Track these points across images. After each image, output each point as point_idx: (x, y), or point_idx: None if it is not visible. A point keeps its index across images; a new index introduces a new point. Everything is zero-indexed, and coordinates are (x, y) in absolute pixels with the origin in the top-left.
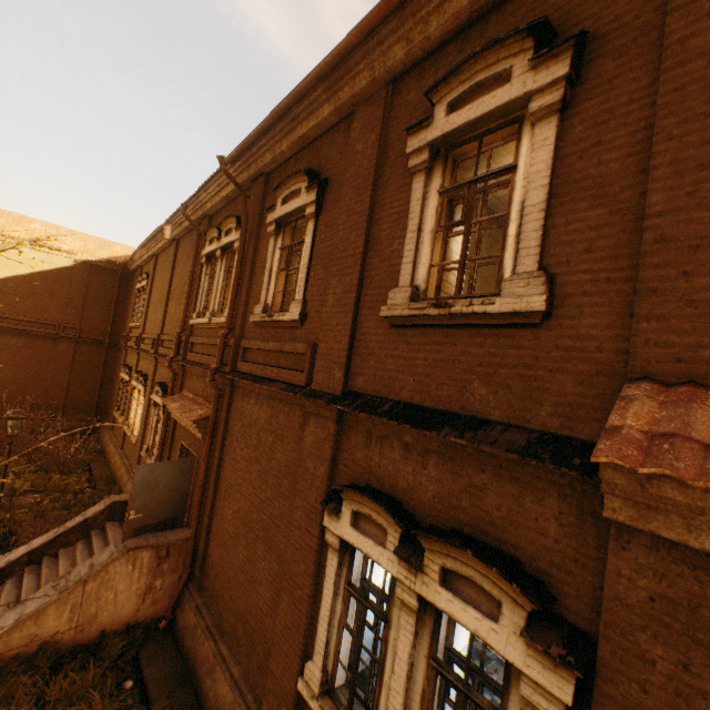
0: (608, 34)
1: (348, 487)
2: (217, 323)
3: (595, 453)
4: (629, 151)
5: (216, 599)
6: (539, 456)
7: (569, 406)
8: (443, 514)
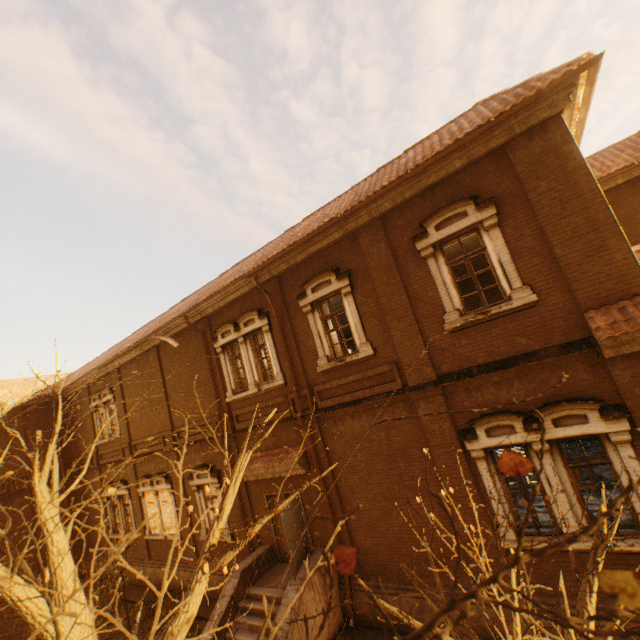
0: (502, 197)
1: (477, 419)
2: (270, 388)
3: (599, 337)
4: (535, 236)
5: (387, 569)
6: (570, 351)
7: (565, 330)
8: (534, 401)
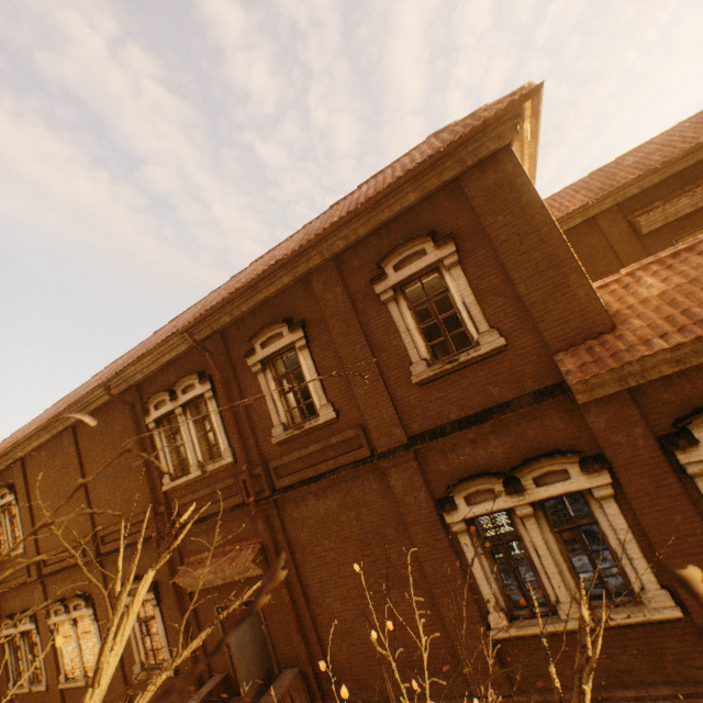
0: (461, 233)
1: (455, 485)
2: (216, 468)
3: (570, 381)
4: (498, 275)
5: (368, 685)
6: (543, 399)
7: (537, 375)
8: (513, 458)
